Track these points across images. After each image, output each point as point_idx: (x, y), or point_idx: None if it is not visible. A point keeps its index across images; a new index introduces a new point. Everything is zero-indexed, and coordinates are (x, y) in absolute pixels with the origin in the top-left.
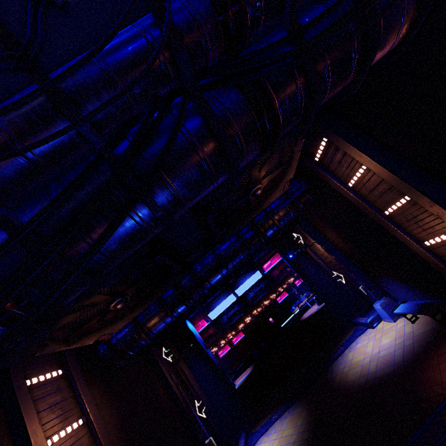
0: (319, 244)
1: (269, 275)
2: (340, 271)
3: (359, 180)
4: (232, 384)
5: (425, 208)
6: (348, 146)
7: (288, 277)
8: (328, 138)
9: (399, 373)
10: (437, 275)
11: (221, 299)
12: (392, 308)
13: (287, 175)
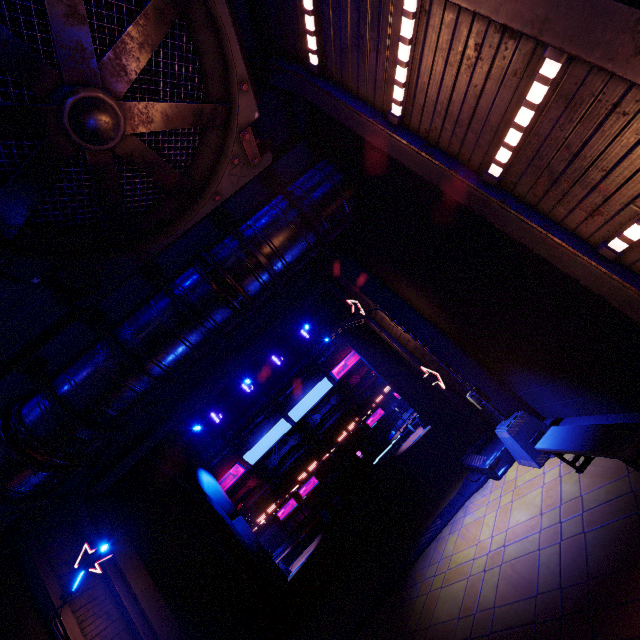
0: (383, 312)
1: (345, 384)
2: (434, 365)
3: (412, 83)
4: (280, 574)
5: (616, 71)
6: None
7: (384, 386)
8: None
9: (550, 635)
10: (638, 351)
11: (264, 429)
12: (534, 435)
13: (235, 106)
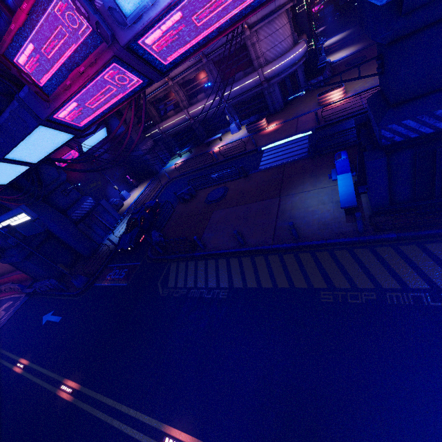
0: None
1: None
2: None
3: None
4: None
5: None
6: None
7: None
8: None
9: None
10: None
11: None
12: None
13: None
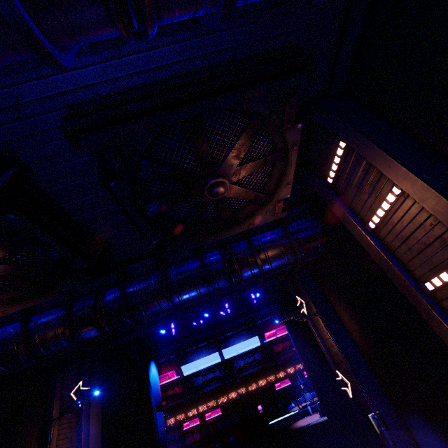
0: (321, 320)
1: (269, 347)
2: (348, 374)
3: (386, 218)
4: None
5: None
6: (371, 149)
7: (297, 361)
8: (345, 138)
9: None
10: None
11: (203, 353)
12: None
13: (279, 190)
